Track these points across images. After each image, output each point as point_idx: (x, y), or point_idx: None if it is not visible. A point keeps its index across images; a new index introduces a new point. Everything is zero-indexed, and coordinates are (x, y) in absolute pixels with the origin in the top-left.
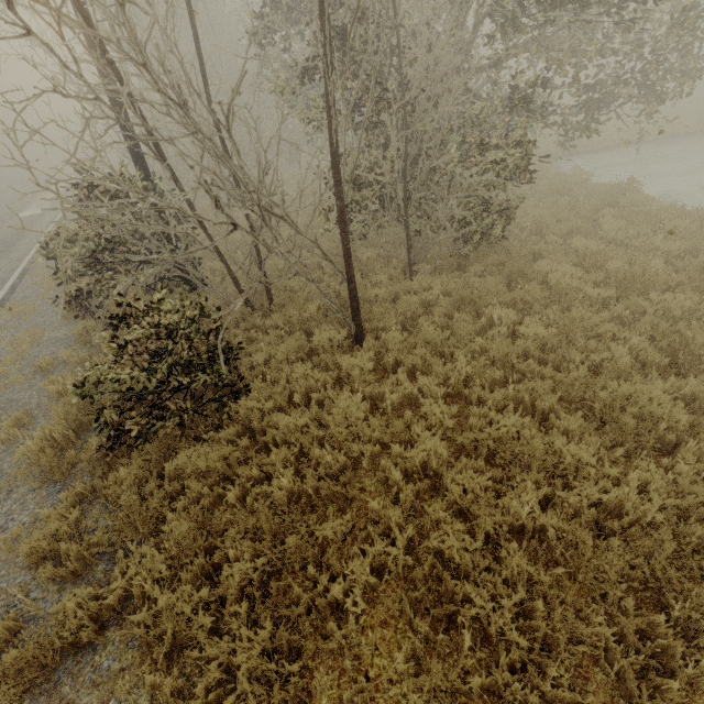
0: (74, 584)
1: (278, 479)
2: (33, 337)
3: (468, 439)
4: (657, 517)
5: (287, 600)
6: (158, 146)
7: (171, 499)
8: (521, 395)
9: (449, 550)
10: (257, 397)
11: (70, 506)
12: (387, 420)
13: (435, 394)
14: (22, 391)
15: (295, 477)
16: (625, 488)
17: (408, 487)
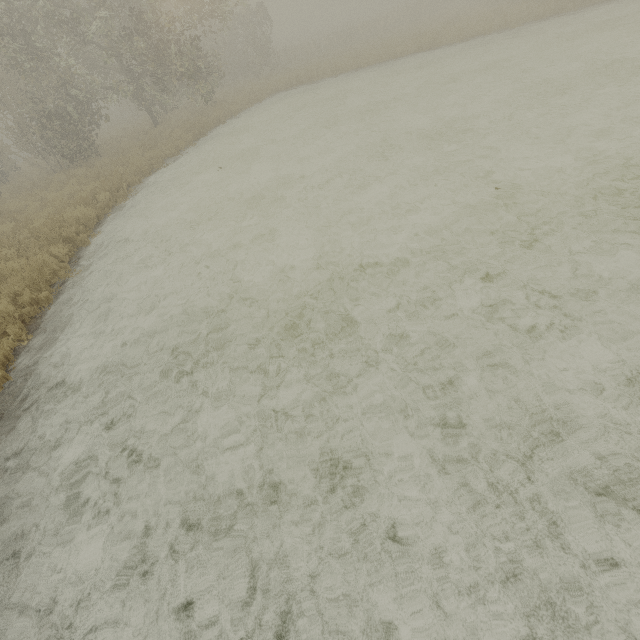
0: None
1: None
2: None
3: None
4: None
5: None
6: None
7: None
8: None
9: None
10: None
11: None
12: None
13: None
14: None
15: None
16: None
17: None
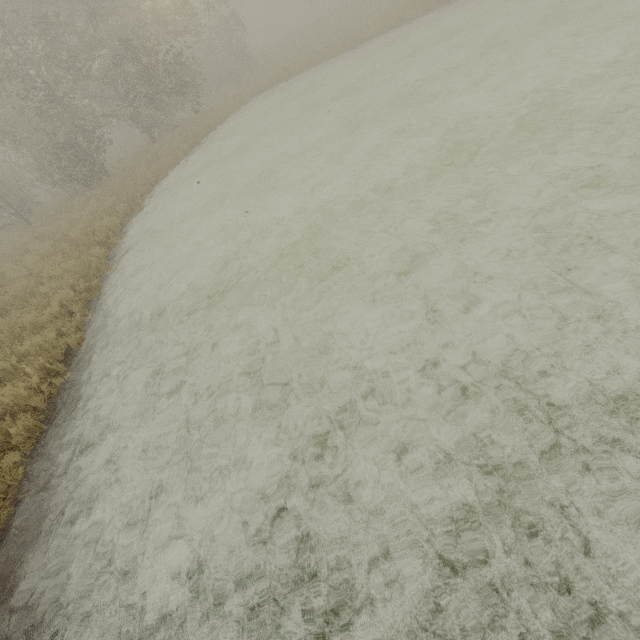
0: None
1: None
2: None
3: None
4: None
5: None
6: None
7: None
8: None
9: None
10: None
11: None
12: None
13: None
14: None
15: None
16: None
17: None
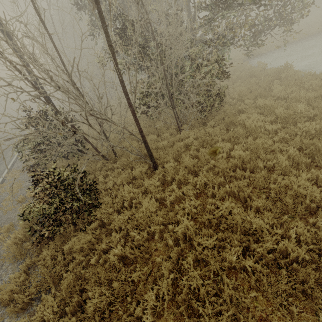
0: (23, 313)
1: (116, 248)
2: (18, 186)
3: (204, 219)
4: (306, 257)
5: (117, 317)
6: (46, 98)
7: (68, 263)
8: (233, 189)
9: (194, 286)
10: (105, 207)
11: (24, 272)
12: (168, 210)
13: (190, 194)
14: (12, 213)
15: (125, 246)
16: (287, 241)
17: (175, 249)
